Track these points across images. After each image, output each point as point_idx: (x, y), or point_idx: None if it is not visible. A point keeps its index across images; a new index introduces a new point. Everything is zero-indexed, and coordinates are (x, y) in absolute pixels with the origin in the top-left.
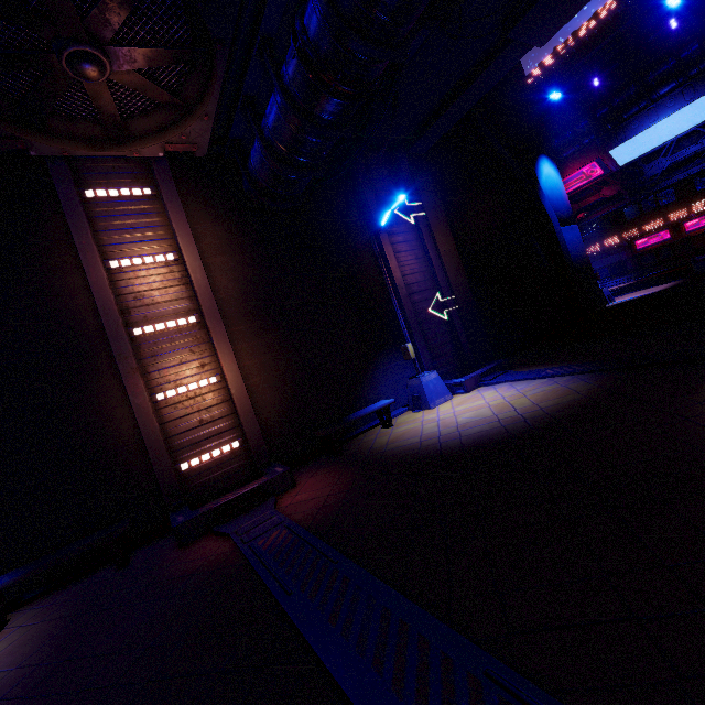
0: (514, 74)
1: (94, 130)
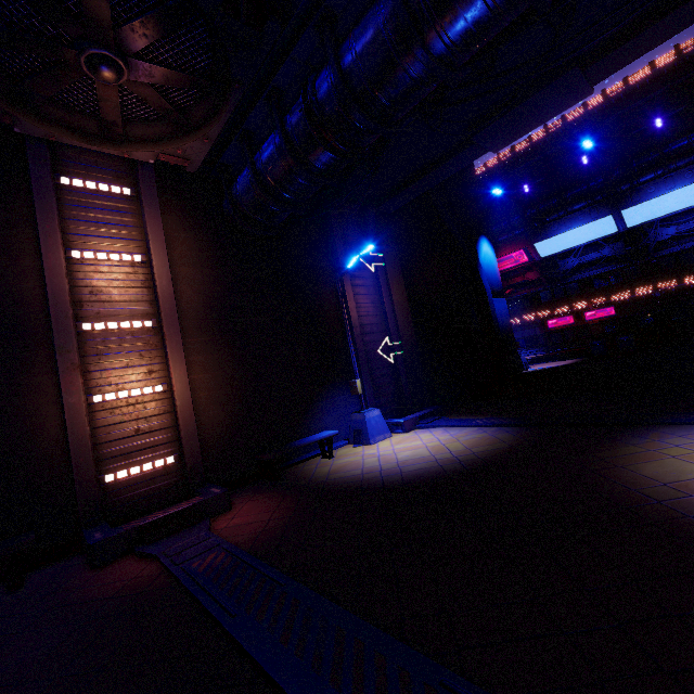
0: (467, 166)
1: (88, 124)
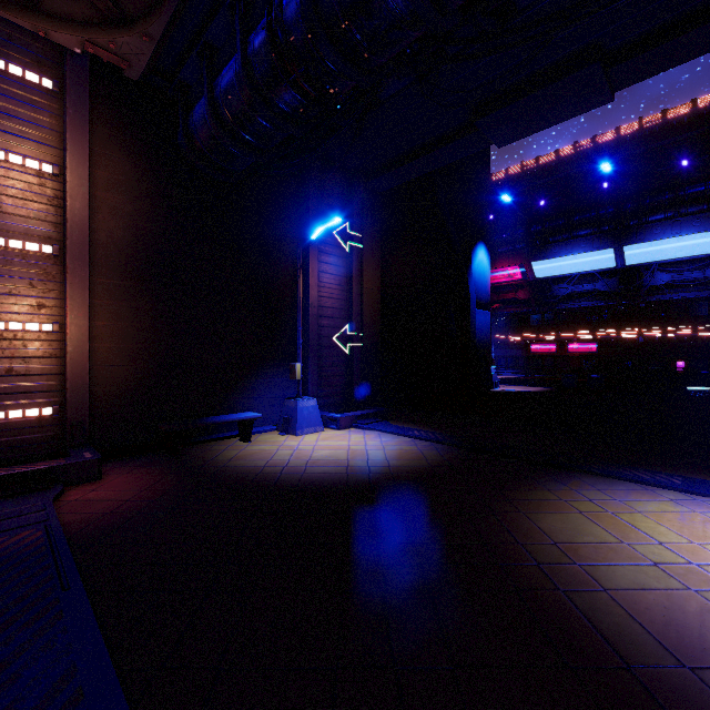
0: (482, 164)
1: None
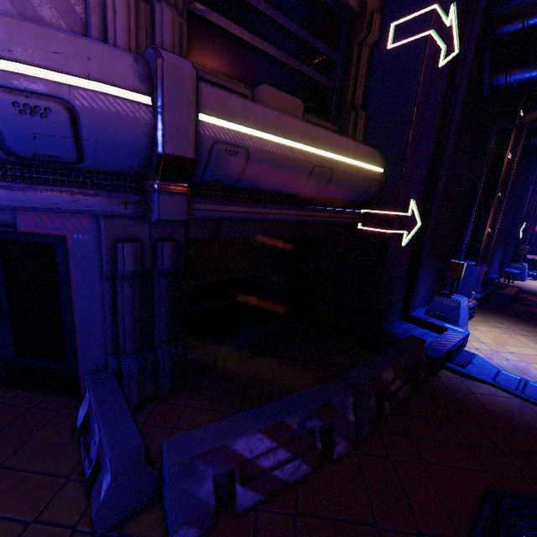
0: None
1: None
